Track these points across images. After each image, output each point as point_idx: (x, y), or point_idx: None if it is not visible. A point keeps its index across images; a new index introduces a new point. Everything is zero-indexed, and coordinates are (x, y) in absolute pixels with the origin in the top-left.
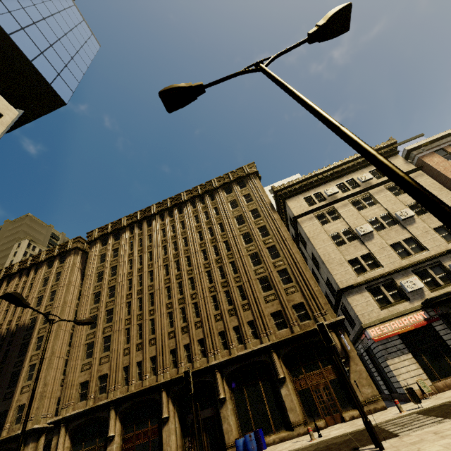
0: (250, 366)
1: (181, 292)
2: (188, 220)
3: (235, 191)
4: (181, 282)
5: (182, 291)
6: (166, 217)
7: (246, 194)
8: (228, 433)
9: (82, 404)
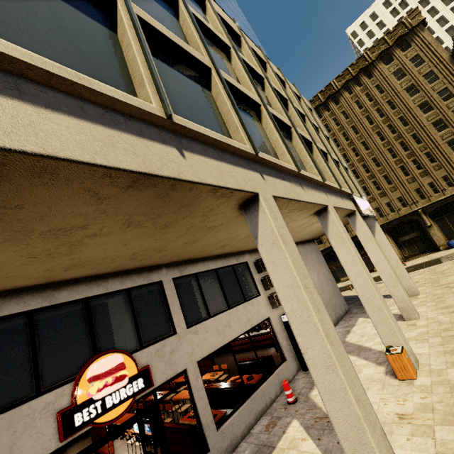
0: (448, 204)
1: (366, 171)
2: (349, 109)
3: (398, 57)
4: (364, 164)
5: (367, 170)
6: (323, 113)
7: (414, 57)
8: (438, 241)
9: (321, 246)
